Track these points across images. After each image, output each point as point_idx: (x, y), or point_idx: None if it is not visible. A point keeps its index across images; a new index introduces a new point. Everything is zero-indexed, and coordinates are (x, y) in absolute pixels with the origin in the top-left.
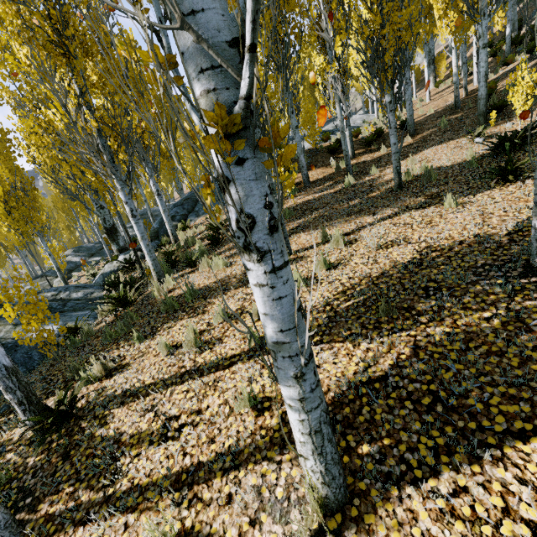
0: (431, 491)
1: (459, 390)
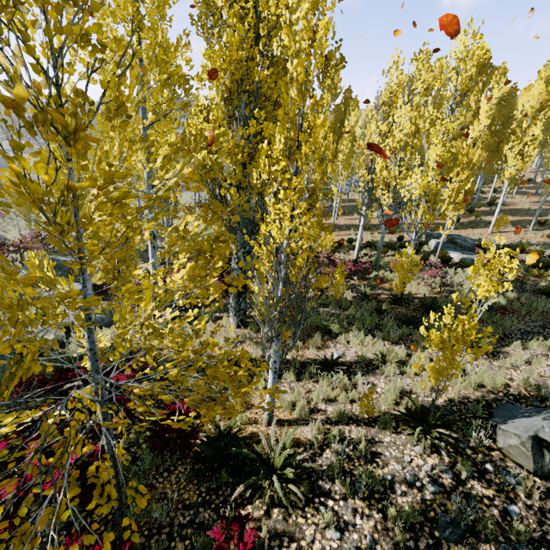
0: None
1: None
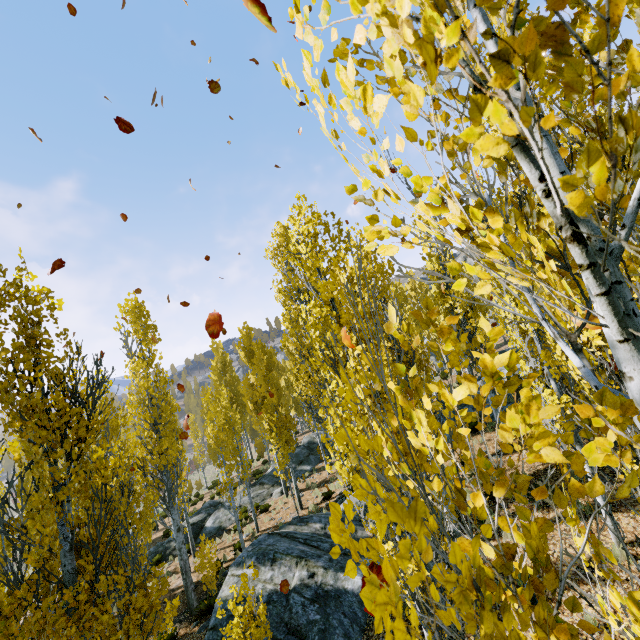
0: None
1: None
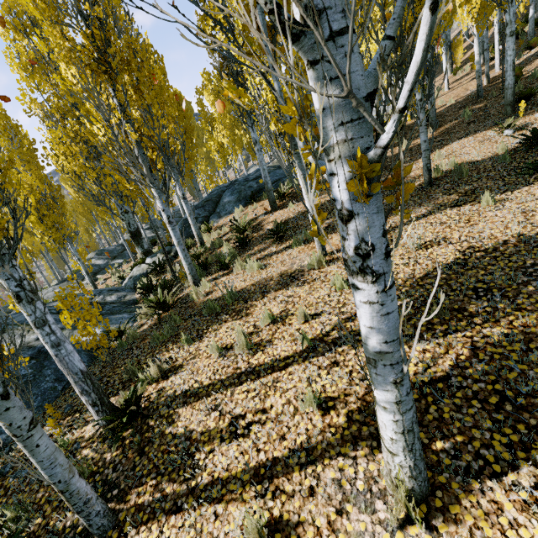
0: (512, 484)
1: (526, 390)
